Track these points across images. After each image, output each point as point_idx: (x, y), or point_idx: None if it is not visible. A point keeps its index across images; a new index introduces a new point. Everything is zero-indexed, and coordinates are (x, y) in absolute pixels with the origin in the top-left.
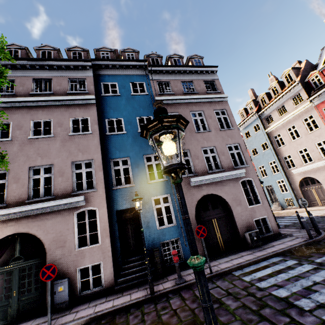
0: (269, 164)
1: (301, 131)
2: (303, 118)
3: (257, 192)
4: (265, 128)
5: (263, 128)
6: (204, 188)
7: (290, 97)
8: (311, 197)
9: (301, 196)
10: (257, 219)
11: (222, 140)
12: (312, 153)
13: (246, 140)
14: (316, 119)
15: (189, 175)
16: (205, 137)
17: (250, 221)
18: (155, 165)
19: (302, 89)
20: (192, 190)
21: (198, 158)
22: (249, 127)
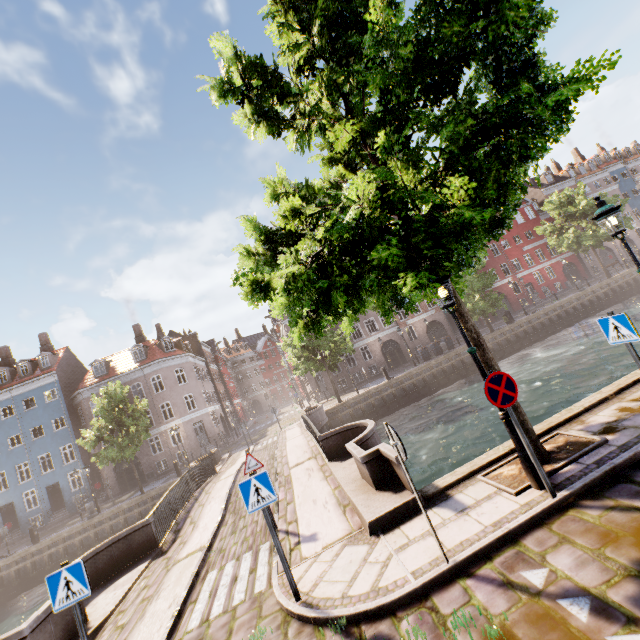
0: None
1: None
2: None
3: None
4: None
5: None
6: None
7: None
8: None
9: None
10: None
11: None
12: None
13: None
14: None
15: None
16: None
17: None
18: None
19: None
20: None
21: None
22: None
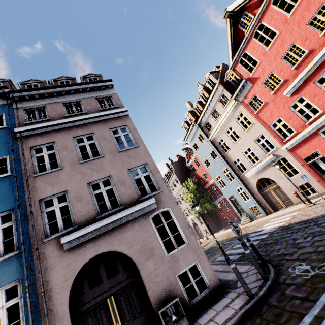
0: (223, 172)
1: (238, 131)
2: (235, 117)
3: (179, 226)
4: (208, 136)
5: (205, 136)
6: (90, 246)
7: (217, 99)
8: (273, 199)
9: (264, 200)
10: (183, 271)
11: (122, 165)
12: (256, 151)
13: (196, 153)
14: (246, 115)
15: (62, 233)
16: (95, 166)
17: (170, 280)
18: (0, 232)
19: (224, 89)
20: (67, 257)
21: (81, 200)
22: (194, 139)
